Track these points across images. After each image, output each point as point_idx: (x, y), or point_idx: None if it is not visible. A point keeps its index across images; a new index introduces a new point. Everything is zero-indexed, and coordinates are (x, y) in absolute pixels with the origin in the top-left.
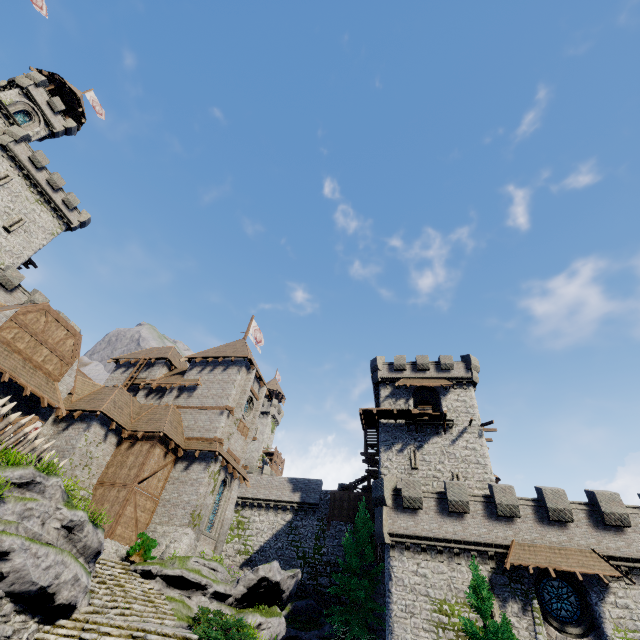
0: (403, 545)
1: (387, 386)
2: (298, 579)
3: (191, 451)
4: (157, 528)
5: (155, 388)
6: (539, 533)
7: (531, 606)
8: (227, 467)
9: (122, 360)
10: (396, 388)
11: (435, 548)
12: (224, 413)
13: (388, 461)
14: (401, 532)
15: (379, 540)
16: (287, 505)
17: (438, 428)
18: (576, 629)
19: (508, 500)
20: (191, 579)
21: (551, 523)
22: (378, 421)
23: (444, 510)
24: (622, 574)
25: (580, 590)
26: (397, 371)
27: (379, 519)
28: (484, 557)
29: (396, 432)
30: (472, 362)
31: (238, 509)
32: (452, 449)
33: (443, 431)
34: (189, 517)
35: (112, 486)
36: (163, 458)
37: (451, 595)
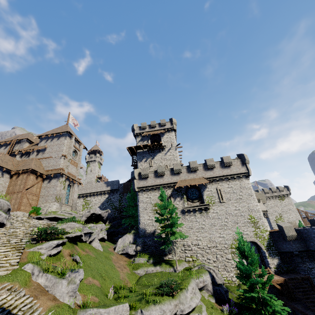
0: (143, 190)
1: (139, 136)
2: (109, 212)
3: (49, 175)
4: (41, 205)
5: (24, 153)
6: (187, 176)
7: (183, 197)
8: (69, 179)
9: (2, 143)
10: (143, 137)
11: (154, 189)
12: (62, 157)
13: (141, 166)
14: (141, 186)
15: (134, 191)
16: (105, 192)
17: (160, 150)
18: (196, 200)
19: (178, 168)
20: (60, 217)
21: (191, 172)
22: (136, 151)
23: (156, 176)
24: (209, 181)
25: (199, 190)
26: (143, 129)
27: (133, 184)
28: (170, 187)
29: (143, 154)
30: (173, 121)
31: (84, 198)
32: (165, 156)
33: (162, 150)
34: (54, 199)
35: (13, 193)
36: (36, 179)
37: (159, 201)
